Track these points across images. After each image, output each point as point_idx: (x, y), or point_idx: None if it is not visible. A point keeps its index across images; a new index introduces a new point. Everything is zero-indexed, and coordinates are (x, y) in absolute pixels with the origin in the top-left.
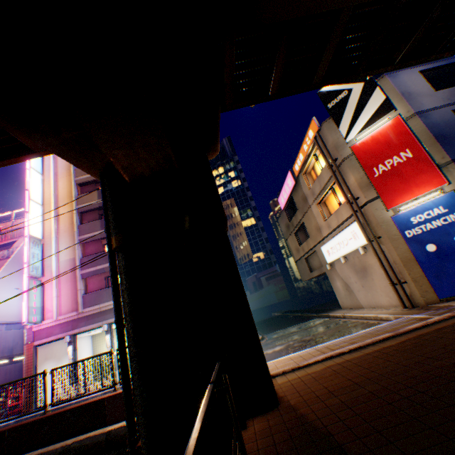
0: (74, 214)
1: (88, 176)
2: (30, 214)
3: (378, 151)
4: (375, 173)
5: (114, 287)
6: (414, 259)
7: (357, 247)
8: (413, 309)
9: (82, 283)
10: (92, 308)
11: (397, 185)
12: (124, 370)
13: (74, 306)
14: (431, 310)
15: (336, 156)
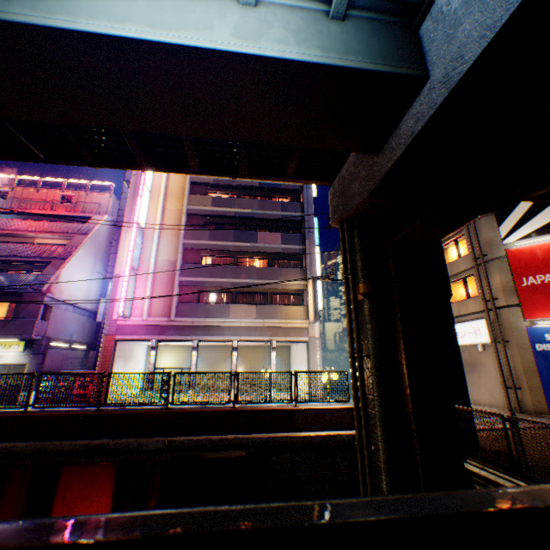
0: (183, 214)
1: (205, 177)
2: (142, 199)
3: (533, 263)
4: (523, 282)
5: (357, 324)
6: (535, 371)
7: (475, 343)
8: (522, 413)
9: (178, 290)
10: (185, 320)
11: (542, 300)
12: (363, 391)
13: (165, 311)
14: (544, 418)
15: (486, 252)
